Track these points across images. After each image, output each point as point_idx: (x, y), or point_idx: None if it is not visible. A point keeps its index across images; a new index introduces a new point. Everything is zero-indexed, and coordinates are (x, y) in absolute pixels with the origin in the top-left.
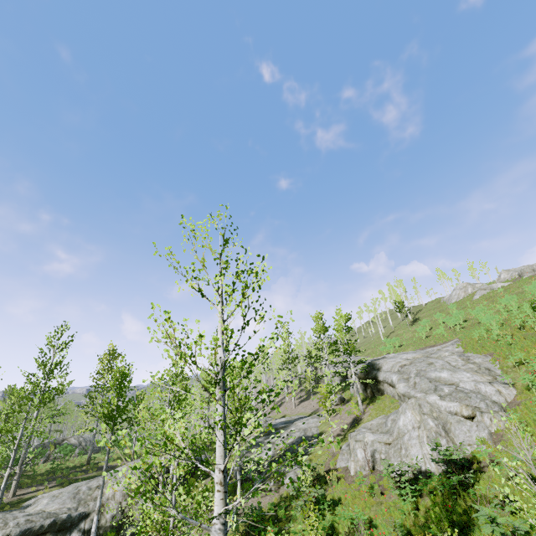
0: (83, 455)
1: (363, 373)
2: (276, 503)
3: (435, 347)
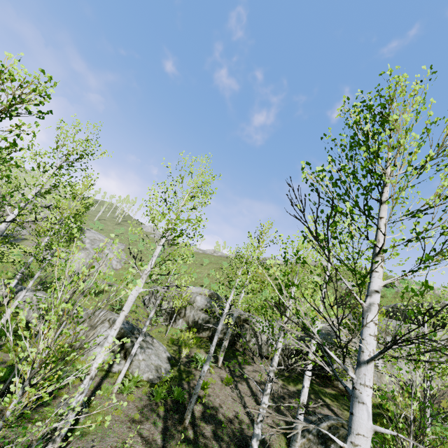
0: None
1: None
2: None
3: None
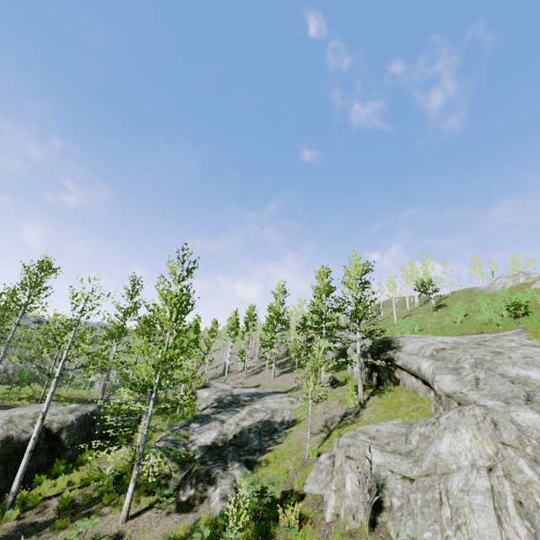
0: (3, 384)
1: (373, 351)
2: (182, 537)
3: (487, 334)
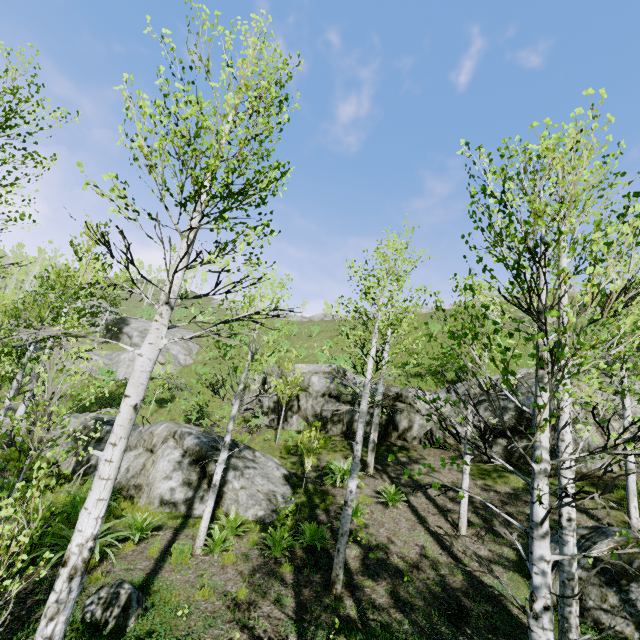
0: None
1: (113, 322)
2: None
3: (177, 329)
